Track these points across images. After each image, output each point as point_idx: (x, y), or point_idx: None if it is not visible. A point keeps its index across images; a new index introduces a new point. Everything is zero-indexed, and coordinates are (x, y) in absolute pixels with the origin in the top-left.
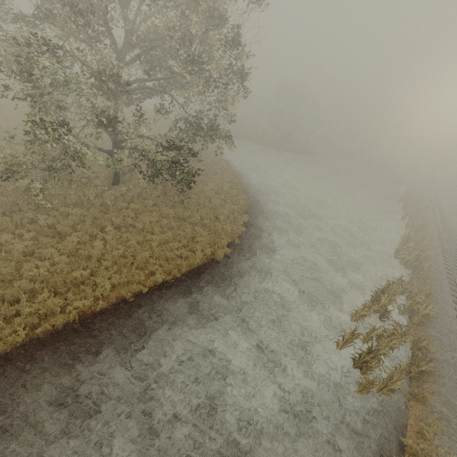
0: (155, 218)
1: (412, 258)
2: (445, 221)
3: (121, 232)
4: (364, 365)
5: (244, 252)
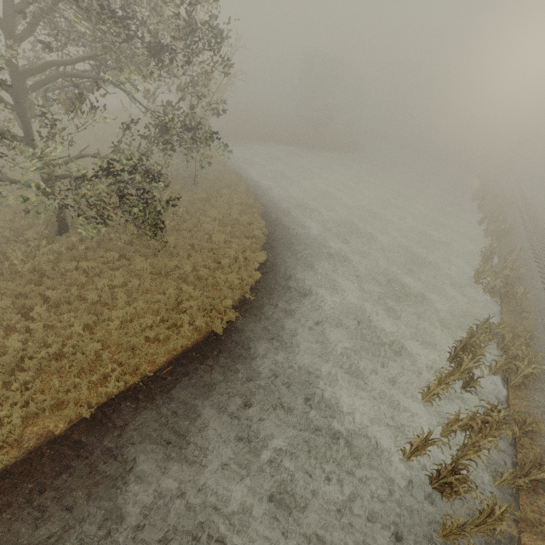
0: (119, 280)
1: (499, 282)
2: (534, 219)
3: (61, 312)
4: (447, 486)
5: (260, 312)
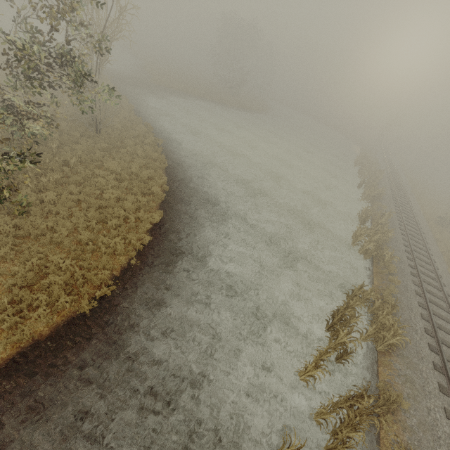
0: None
1: (372, 246)
2: (399, 185)
3: None
4: None
5: (143, 282)
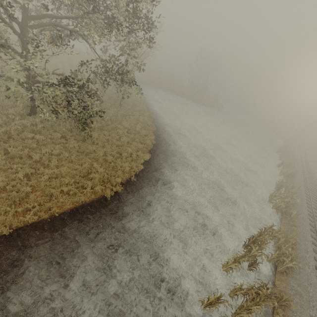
0: (56, 151)
1: (283, 204)
2: (309, 171)
3: (14, 162)
4: None
5: (137, 190)
